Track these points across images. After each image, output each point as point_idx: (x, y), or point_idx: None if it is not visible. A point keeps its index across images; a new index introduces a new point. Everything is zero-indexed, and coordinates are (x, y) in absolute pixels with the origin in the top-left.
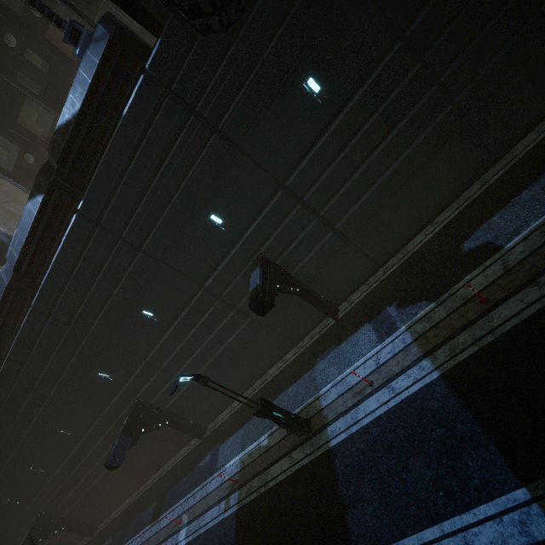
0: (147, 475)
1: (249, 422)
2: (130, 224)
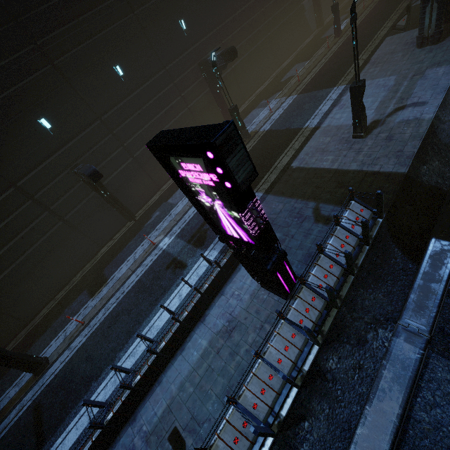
0: (37, 308)
1: None
2: None
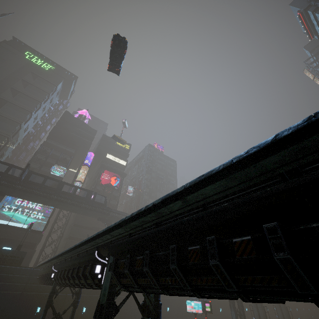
0: None
1: None
2: None
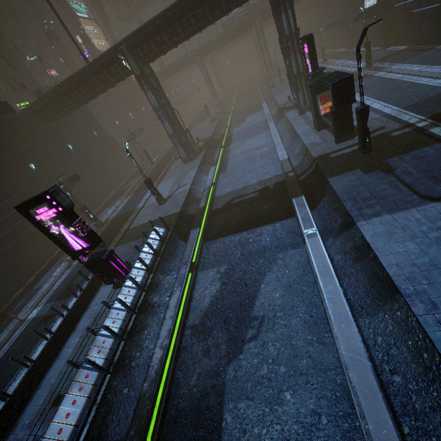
0: None
1: (58, 261)
2: None
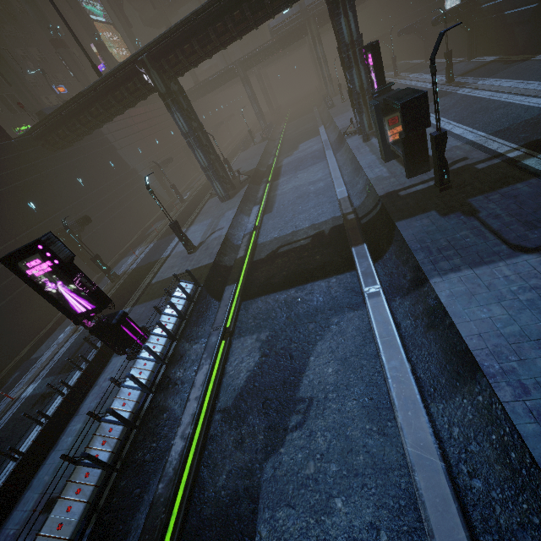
0: None
1: (62, 324)
2: None
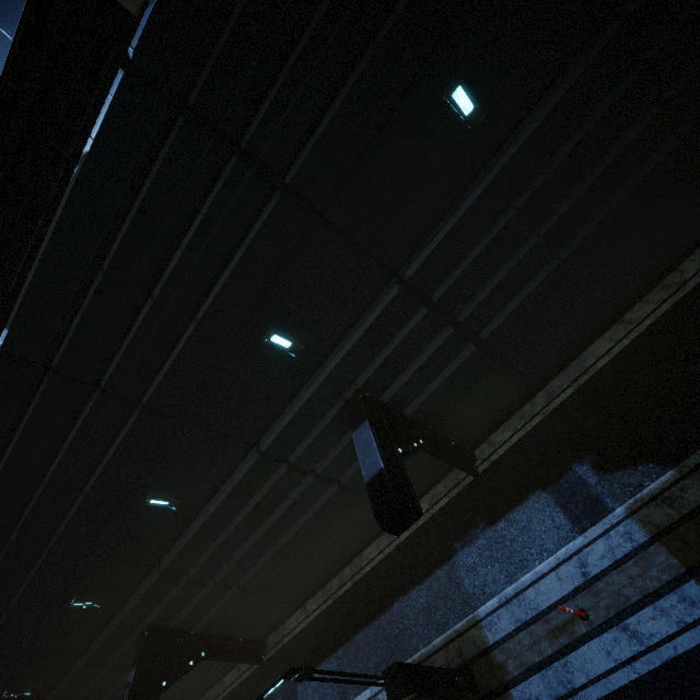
0: None
1: (346, 647)
2: (115, 363)
